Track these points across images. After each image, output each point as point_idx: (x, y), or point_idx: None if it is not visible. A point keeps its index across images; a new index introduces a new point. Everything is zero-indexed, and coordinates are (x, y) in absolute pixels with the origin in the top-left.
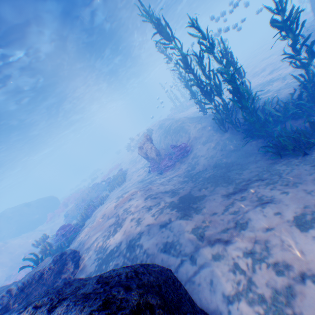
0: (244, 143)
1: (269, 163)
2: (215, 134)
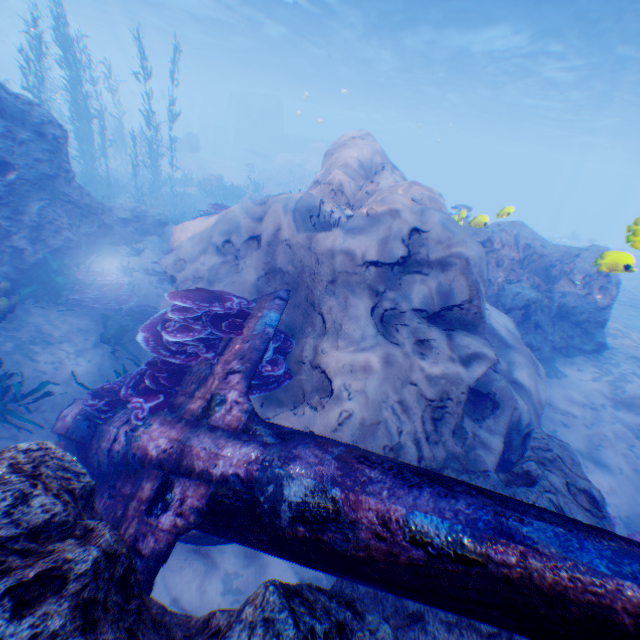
0: None
1: None
2: None
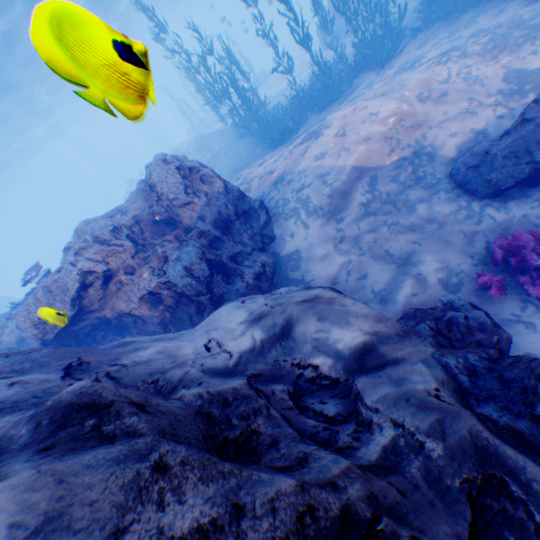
0: (259, 147)
1: (269, 154)
2: (236, 145)
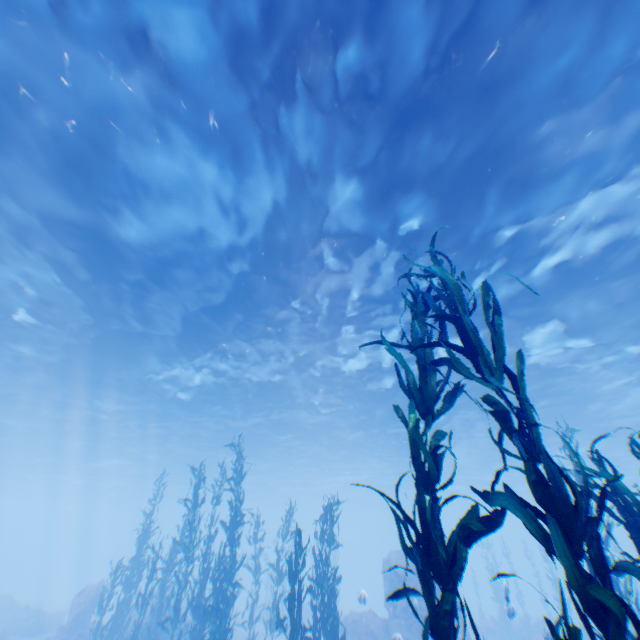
0: None
1: None
2: None
